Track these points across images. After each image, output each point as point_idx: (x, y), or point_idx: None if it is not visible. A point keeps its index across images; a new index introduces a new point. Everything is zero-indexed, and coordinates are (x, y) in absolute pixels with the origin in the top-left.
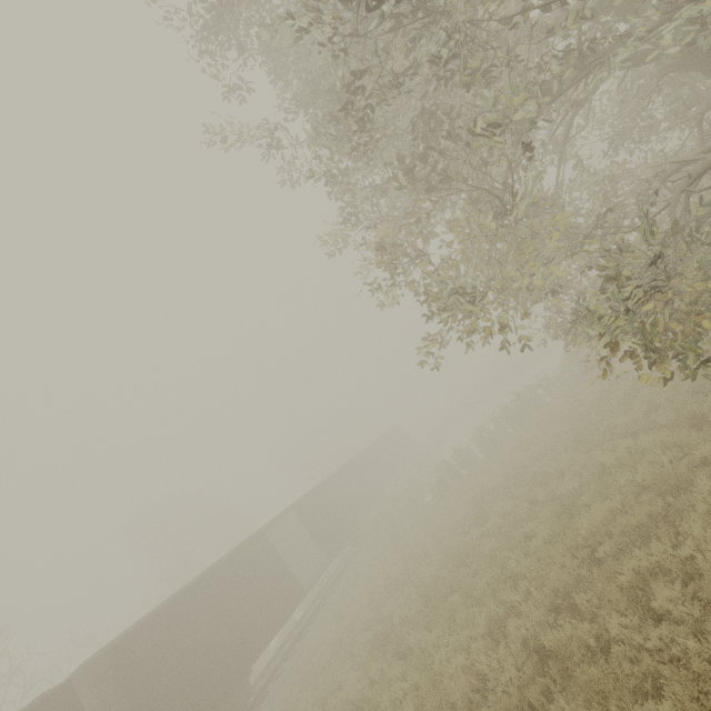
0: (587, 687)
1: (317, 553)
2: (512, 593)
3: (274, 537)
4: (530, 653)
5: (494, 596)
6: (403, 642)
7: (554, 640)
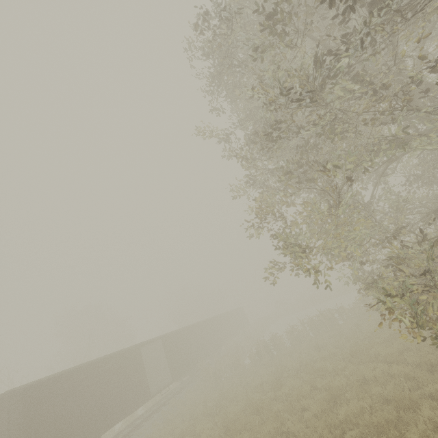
0: None
1: (166, 373)
2: None
3: (144, 352)
4: None
5: None
6: None
7: None
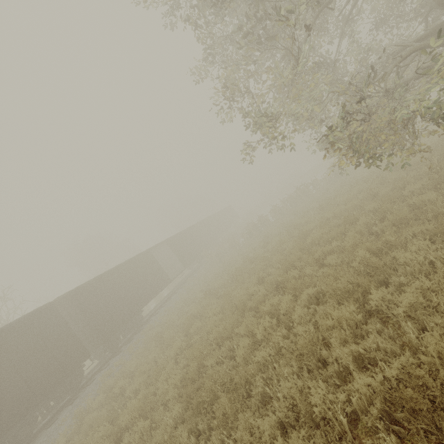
0: (290, 289)
1: (178, 267)
2: (271, 269)
3: (155, 256)
4: (272, 284)
5: (263, 271)
6: (219, 294)
7: (282, 276)
